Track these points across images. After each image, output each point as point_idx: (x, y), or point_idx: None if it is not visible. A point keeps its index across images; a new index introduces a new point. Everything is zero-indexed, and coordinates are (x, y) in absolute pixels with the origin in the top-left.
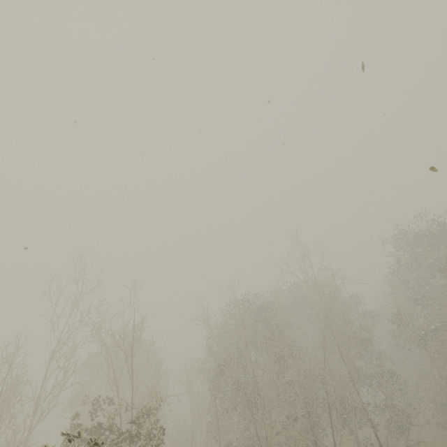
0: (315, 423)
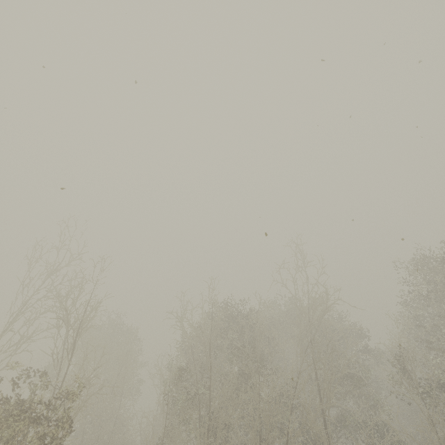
0: None
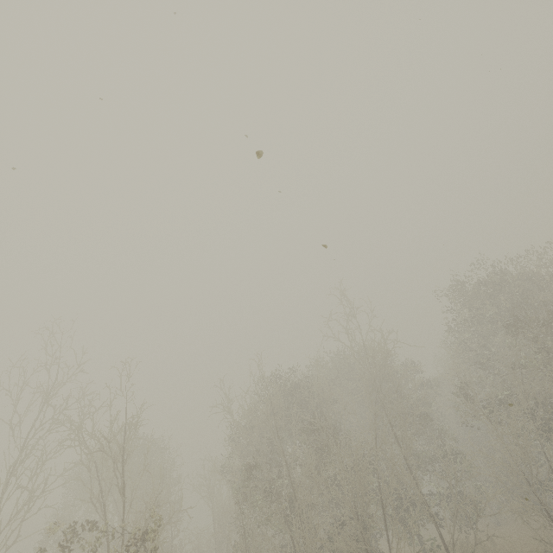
0: (367, 526)
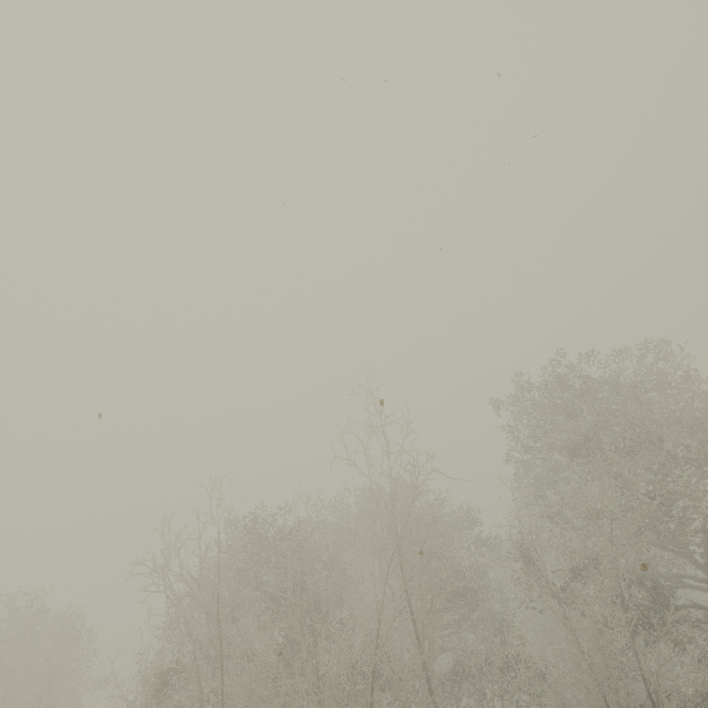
0: None
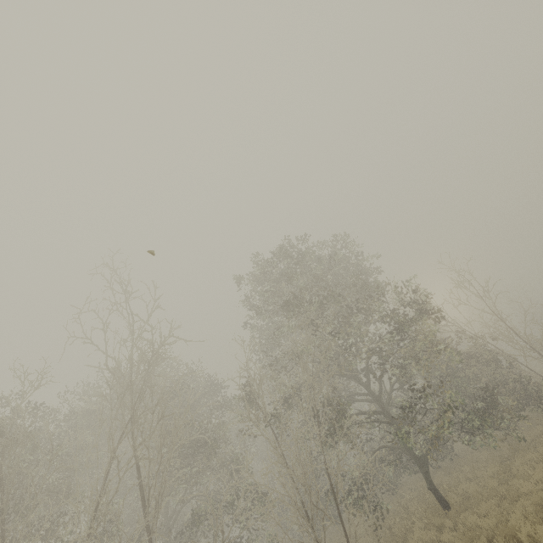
0: None
